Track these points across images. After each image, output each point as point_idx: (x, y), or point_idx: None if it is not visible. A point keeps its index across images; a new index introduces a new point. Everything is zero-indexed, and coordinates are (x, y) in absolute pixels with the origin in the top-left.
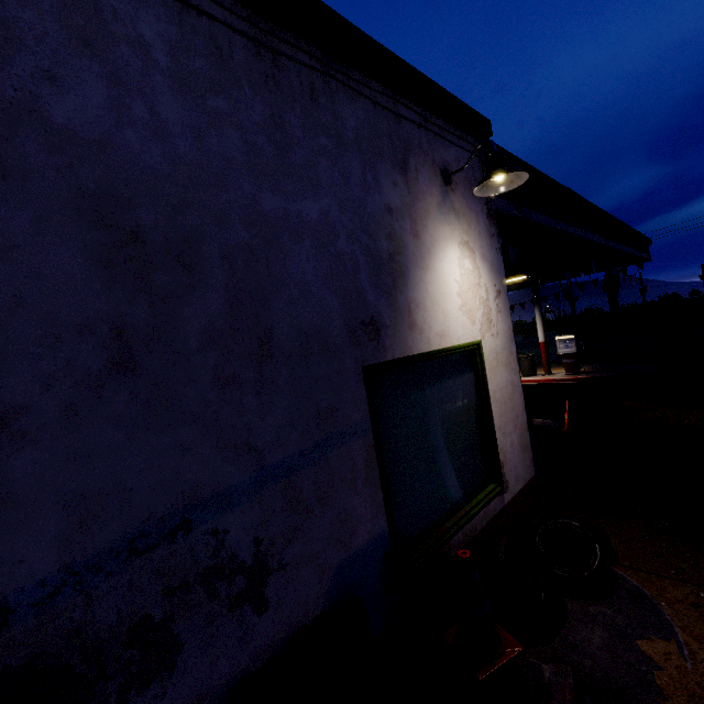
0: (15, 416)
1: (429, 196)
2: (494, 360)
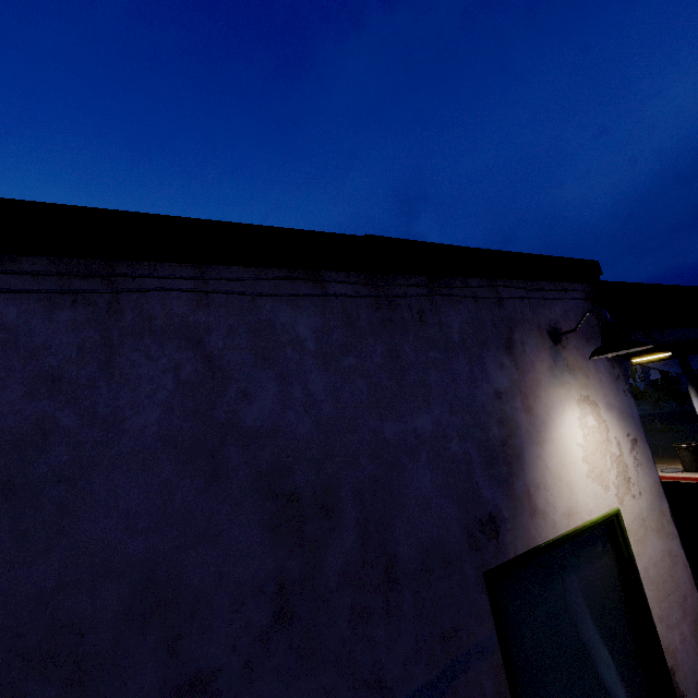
0: (214, 677)
1: (538, 363)
2: (640, 527)
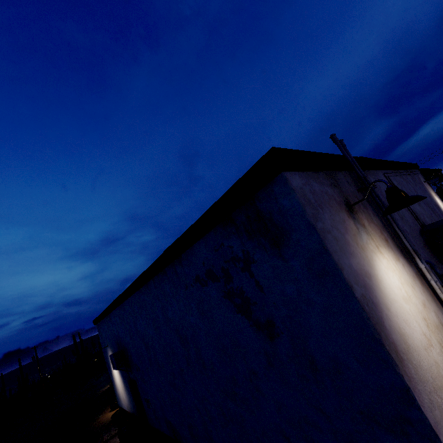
0: None
1: (427, 188)
2: None
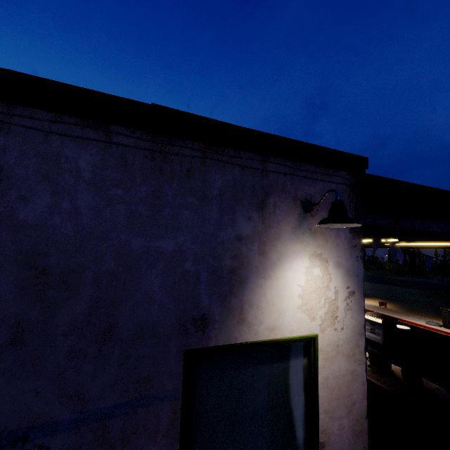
0: None
1: (284, 223)
2: (333, 350)
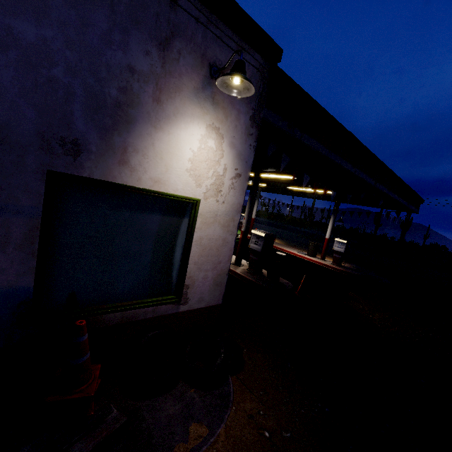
0: None
1: (187, 78)
2: (211, 218)
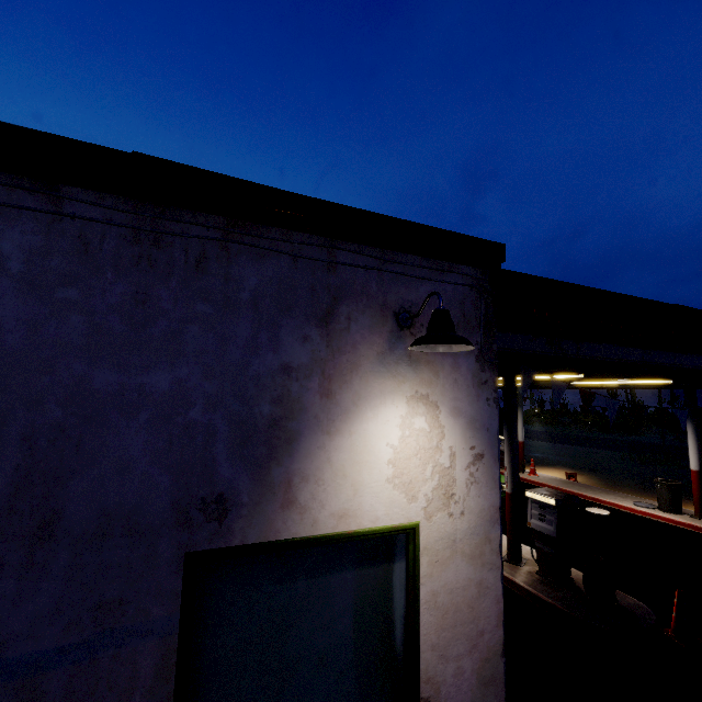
0: None
1: (365, 346)
2: (446, 549)
